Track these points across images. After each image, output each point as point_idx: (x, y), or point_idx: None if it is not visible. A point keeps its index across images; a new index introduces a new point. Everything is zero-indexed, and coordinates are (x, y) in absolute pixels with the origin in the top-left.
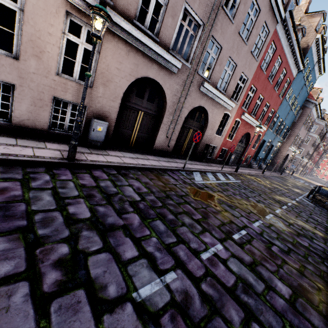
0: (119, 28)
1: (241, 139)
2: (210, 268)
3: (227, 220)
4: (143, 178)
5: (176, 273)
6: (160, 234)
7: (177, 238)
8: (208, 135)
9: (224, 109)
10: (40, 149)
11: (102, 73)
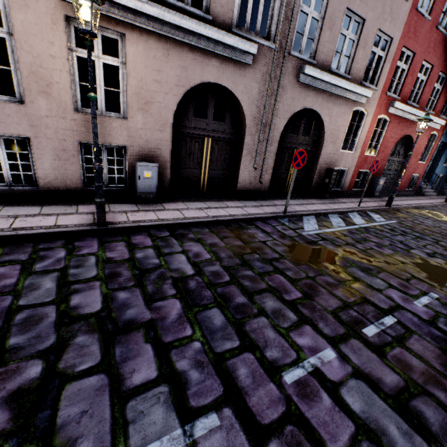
0: (144, 18)
1: (394, 149)
2: (297, 405)
3: (356, 297)
4: (210, 238)
5: (220, 417)
6: (210, 335)
7: (241, 340)
8: (328, 153)
9: (352, 104)
10: (67, 216)
11: (136, 93)
